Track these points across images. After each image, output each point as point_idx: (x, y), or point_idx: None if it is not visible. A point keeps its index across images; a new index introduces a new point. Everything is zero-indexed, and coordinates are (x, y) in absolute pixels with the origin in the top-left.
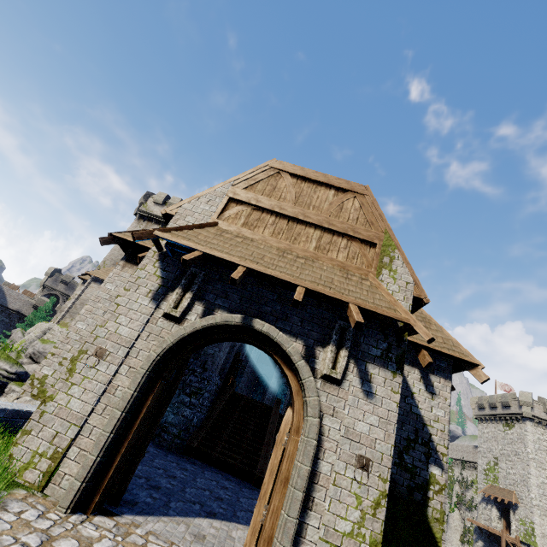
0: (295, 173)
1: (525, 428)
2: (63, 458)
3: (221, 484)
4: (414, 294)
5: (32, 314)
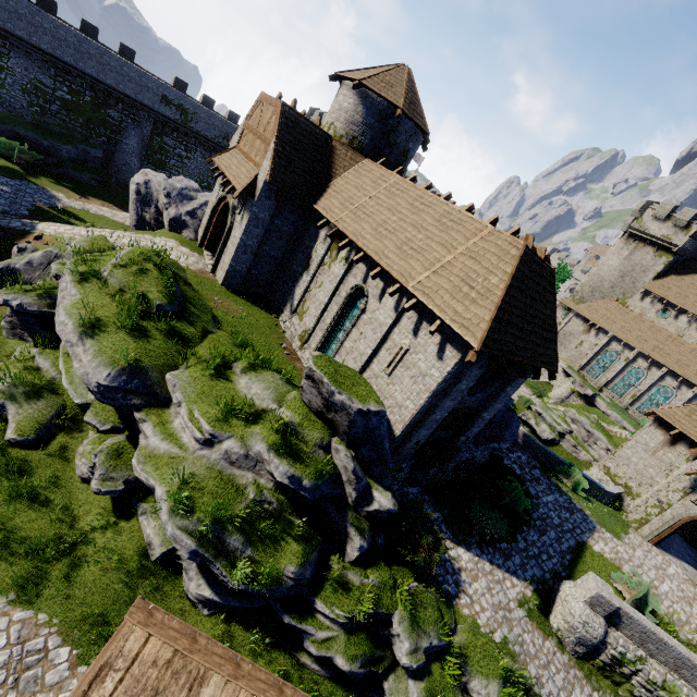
0: None
1: None
2: (643, 526)
3: (688, 546)
4: None
5: None
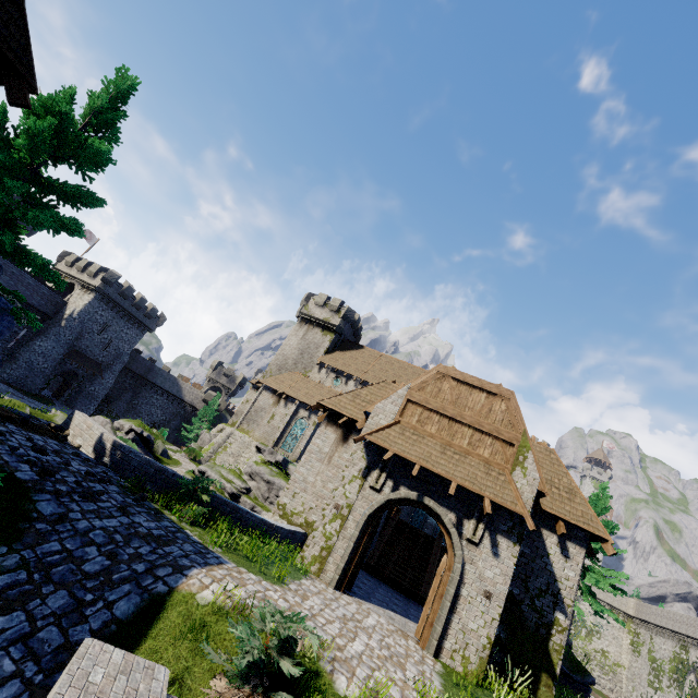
0: (456, 377)
1: None
2: (326, 562)
3: (395, 596)
4: (538, 488)
5: (203, 408)
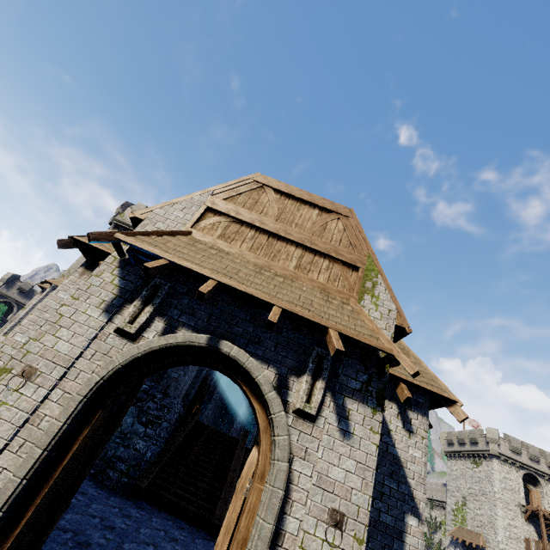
0: (279, 188)
1: (492, 466)
2: None
3: (171, 534)
4: (396, 322)
5: None
